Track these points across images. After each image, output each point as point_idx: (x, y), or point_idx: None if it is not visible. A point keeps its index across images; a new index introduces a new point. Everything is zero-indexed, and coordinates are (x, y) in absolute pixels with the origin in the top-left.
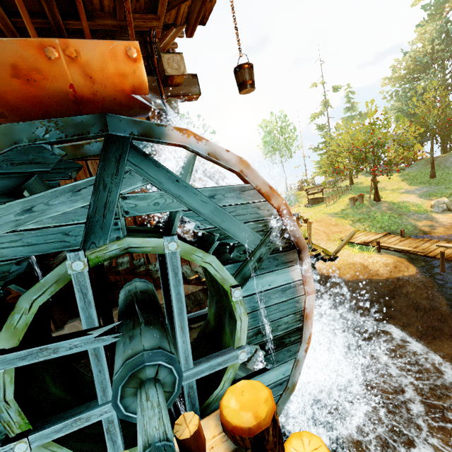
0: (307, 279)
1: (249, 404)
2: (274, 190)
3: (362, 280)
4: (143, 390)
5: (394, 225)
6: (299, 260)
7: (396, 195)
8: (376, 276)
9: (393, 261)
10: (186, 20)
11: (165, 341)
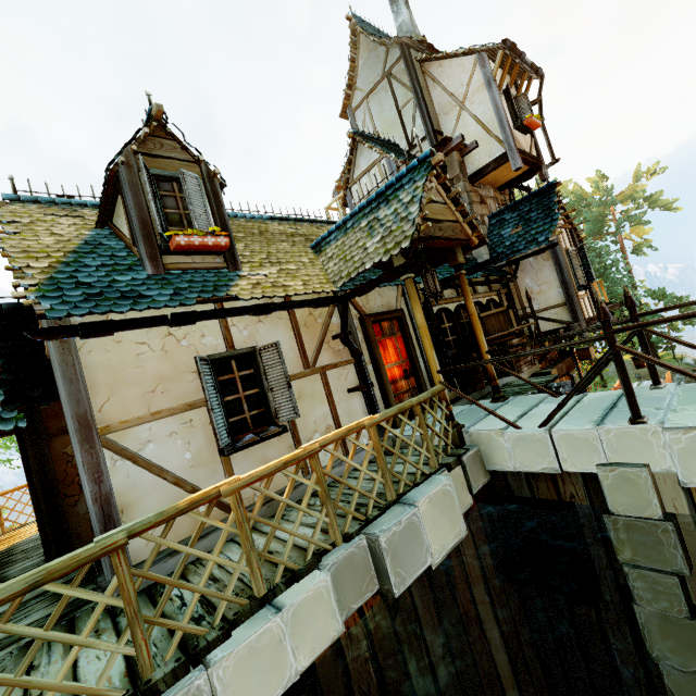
0: None
1: None
2: None
3: None
4: None
5: None
6: None
7: None
8: None
9: None
10: None
11: None
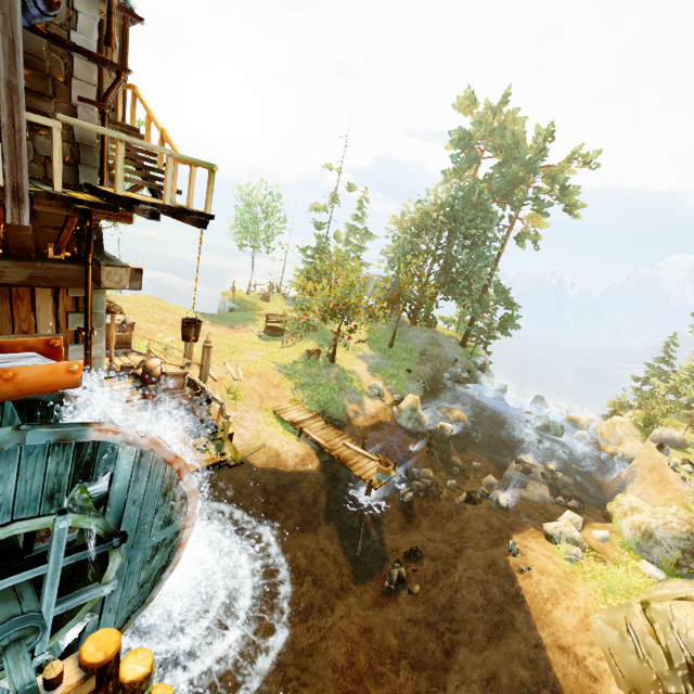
0: (190, 517)
1: (103, 646)
2: (180, 458)
3: (270, 469)
4: (11, 649)
5: (329, 403)
6: (187, 504)
7: (352, 359)
8: (284, 467)
9: (303, 453)
10: None
11: (34, 600)
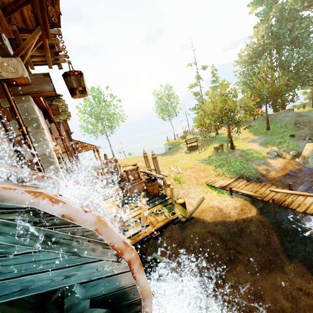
0: (141, 284)
1: None
2: (88, 213)
3: (219, 221)
4: None
5: (243, 170)
6: (129, 269)
7: (245, 144)
8: (228, 218)
9: (240, 205)
10: (38, 23)
11: None
